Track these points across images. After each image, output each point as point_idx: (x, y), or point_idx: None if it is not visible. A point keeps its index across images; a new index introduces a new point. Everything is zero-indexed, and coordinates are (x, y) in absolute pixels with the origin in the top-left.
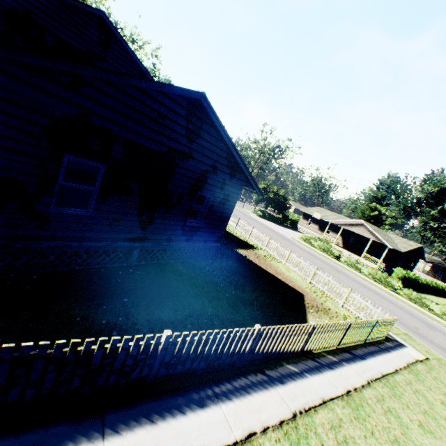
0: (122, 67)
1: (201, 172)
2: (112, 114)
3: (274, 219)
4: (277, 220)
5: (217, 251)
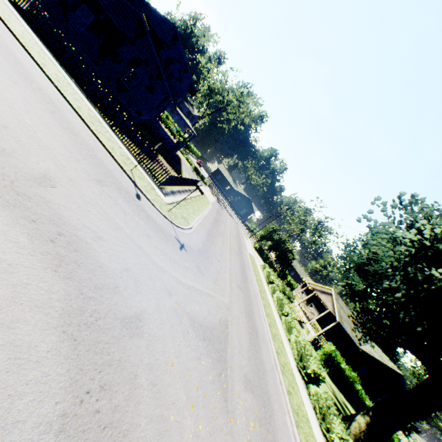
0: (177, 56)
1: (138, 58)
2: (106, 3)
3: (270, 265)
4: (273, 269)
5: (142, 134)
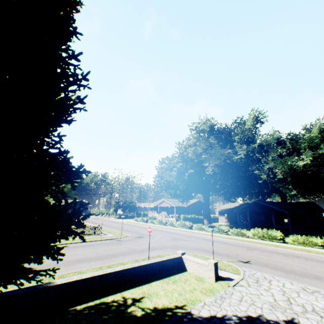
0: None
1: None
2: None
3: (131, 217)
4: (133, 217)
5: None
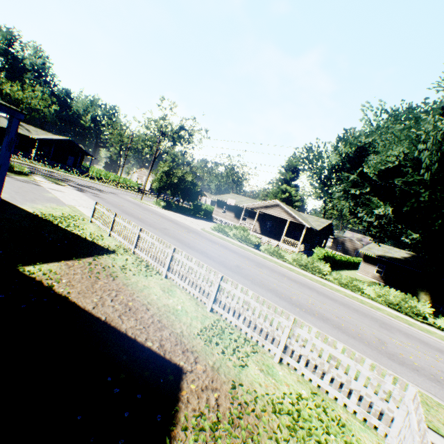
0: None
1: None
2: None
3: (184, 210)
4: (188, 211)
5: None
